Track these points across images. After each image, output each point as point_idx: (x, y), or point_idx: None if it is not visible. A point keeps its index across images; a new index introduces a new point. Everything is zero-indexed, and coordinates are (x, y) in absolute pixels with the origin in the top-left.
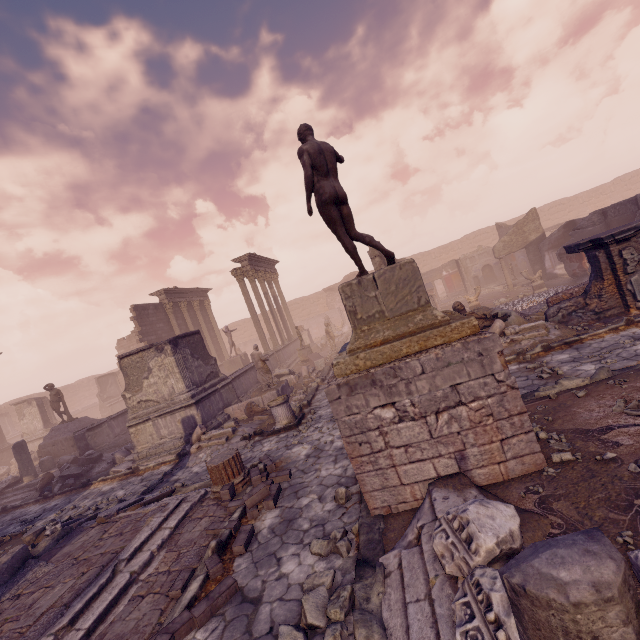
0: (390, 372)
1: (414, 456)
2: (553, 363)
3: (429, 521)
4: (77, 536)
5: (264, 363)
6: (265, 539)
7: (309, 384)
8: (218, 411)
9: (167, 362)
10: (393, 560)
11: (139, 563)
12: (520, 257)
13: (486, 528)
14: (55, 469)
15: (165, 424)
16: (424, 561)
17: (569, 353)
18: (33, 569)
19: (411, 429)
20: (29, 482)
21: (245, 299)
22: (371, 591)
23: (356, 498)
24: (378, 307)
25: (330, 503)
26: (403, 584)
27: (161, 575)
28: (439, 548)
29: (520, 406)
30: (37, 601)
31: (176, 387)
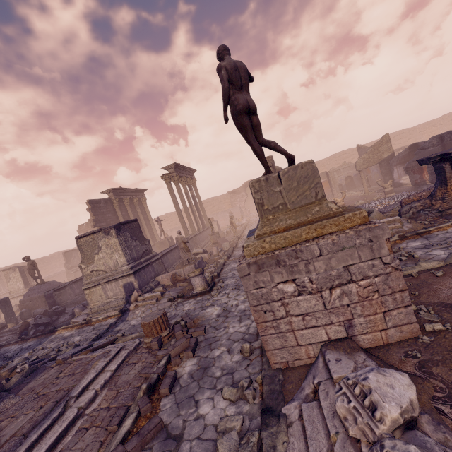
0: (292, 254)
1: (310, 323)
2: (408, 249)
3: (324, 379)
4: (40, 374)
5: (185, 244)
6: (185, 383)
7: (218, 260)
8: (151, 279)
9: (112, 242)
10: (294, 411)
11: (85, 400)
12: (374, 170)
13: (388, 397)
14: (31, 318)
15: (111, 288)
16: (323, 416)
17: (420, 241)
18: (4, 400)
19: (308, 301)
20: (12, 327)
21: (171, 197)
22: (276, 439)
23: (258, 352)
24: (282, 200)
25: (237, 355)
26: (304, 435)
27: (102, 411)
28: (341, 411)
29: (402, 284)
30: (3, 429)
31: (119, 261)
